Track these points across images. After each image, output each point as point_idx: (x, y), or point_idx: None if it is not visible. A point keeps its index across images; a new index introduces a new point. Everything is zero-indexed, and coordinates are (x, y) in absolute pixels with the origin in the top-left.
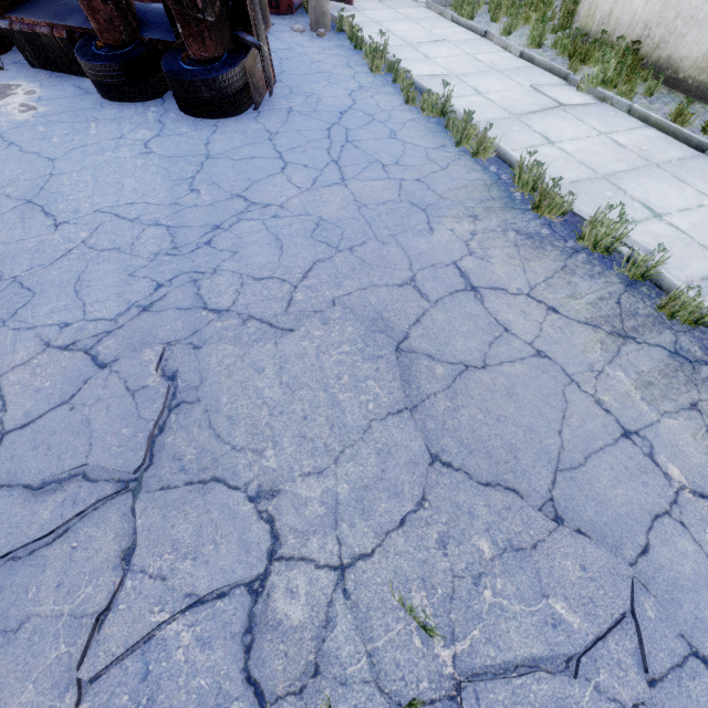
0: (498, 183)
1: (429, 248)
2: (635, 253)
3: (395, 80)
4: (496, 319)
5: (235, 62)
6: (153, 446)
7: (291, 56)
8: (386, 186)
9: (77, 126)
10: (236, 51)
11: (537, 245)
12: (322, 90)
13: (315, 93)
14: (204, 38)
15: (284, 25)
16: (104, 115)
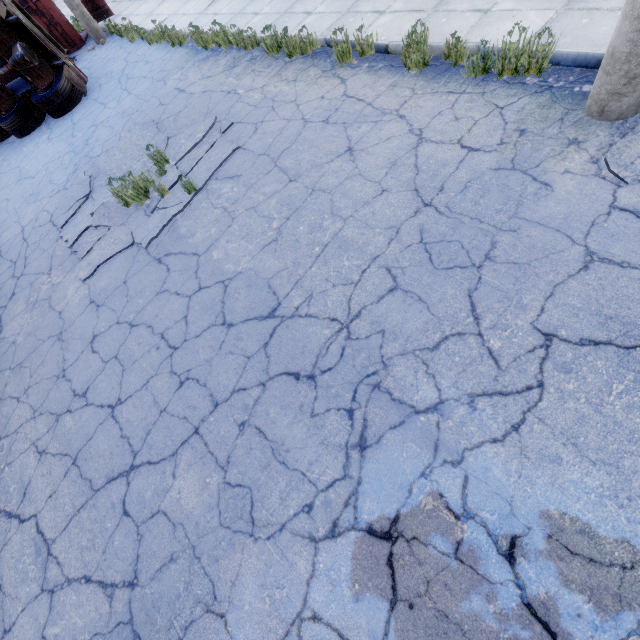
0: (192, 49)
1: (165, 90)
2: (231, 35)
3: (143, 38)
4: (189, 93)
5: (60, 78)
6: (92, 188)
7: (93, 64)
8: (147, 83)
9: (19, 153)
10: (58, 73)
11: (206, 60)
12: (112, 67)
13: (109, 71)
14: (41, 76)
15: (84, 52)
16: (26, 143)
